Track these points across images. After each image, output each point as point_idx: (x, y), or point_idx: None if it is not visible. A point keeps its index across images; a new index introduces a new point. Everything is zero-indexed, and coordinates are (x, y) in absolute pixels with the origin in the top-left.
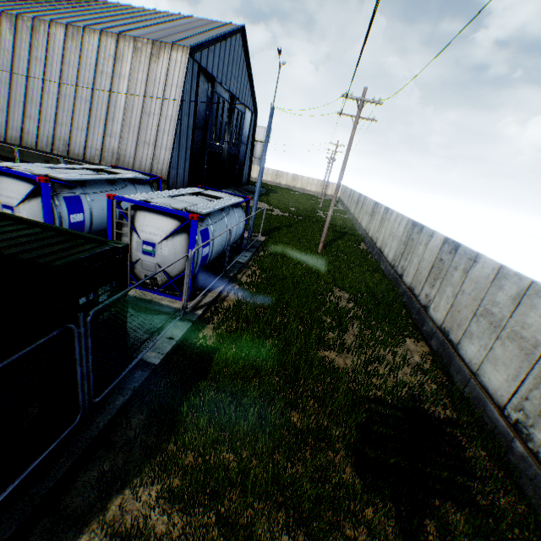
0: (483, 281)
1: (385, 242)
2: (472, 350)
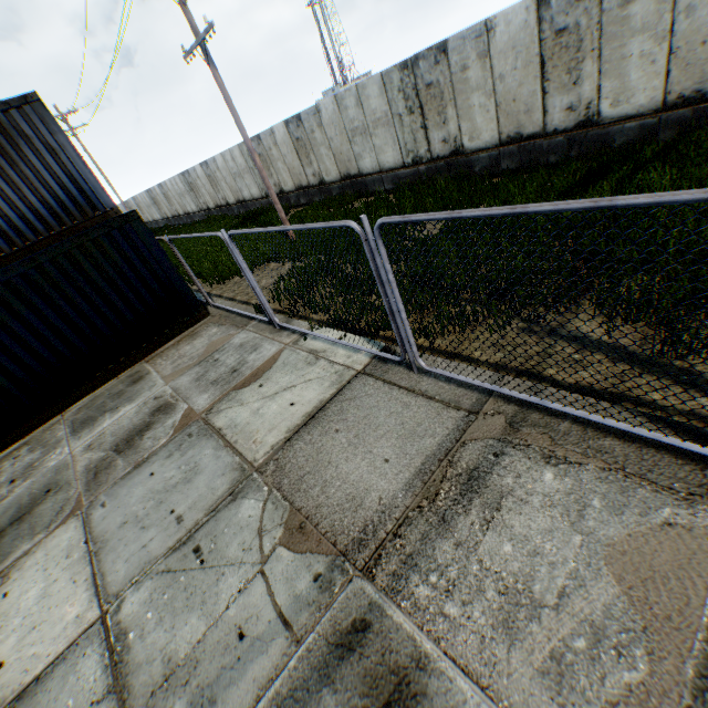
0: (224, 165)
1: (183, 205)
2: (246, 193)
